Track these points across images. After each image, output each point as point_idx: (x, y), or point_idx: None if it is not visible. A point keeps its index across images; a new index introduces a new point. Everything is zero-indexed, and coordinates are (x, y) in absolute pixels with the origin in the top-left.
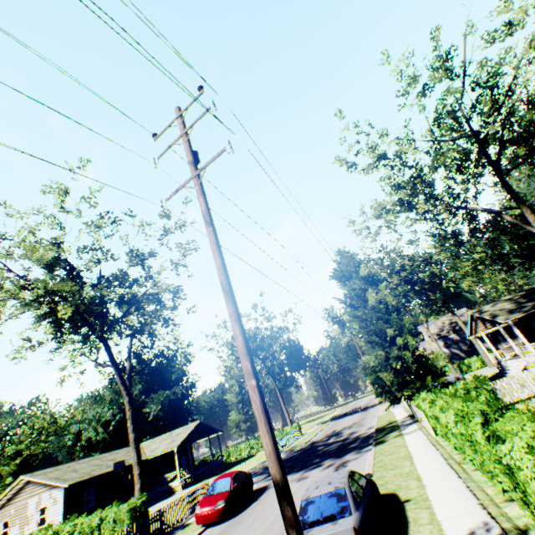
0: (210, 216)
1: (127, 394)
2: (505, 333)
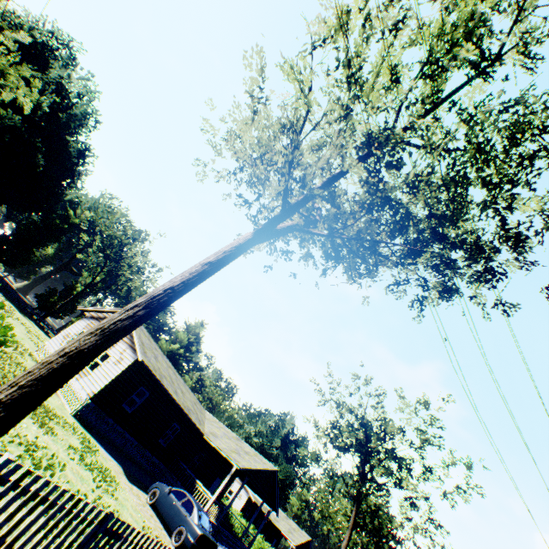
0: None
1: (352, 528)
2: None
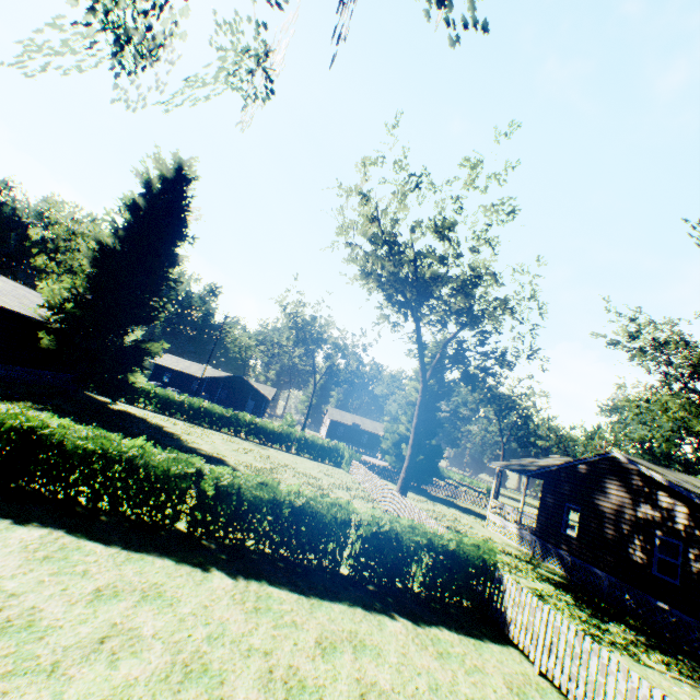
0: (213, 348)
1: (314, 385)
2: (524, 489)
